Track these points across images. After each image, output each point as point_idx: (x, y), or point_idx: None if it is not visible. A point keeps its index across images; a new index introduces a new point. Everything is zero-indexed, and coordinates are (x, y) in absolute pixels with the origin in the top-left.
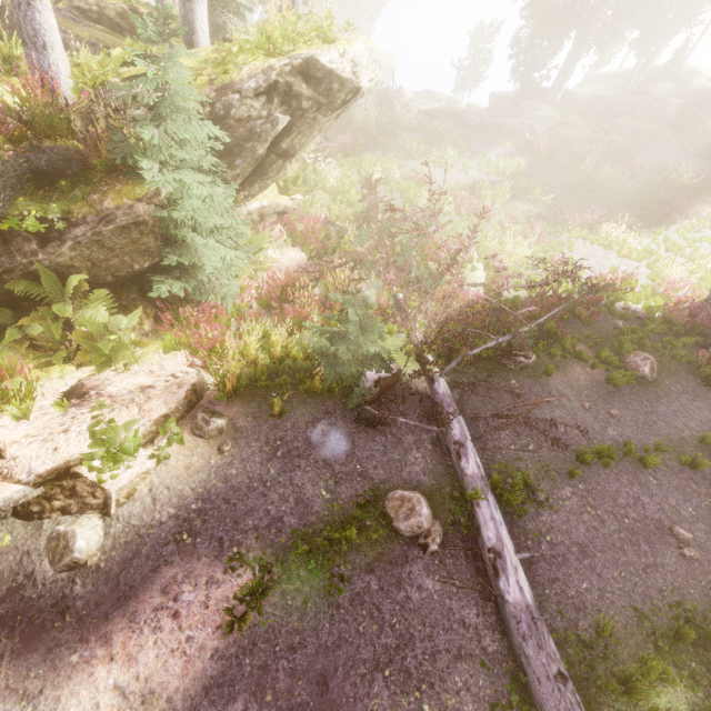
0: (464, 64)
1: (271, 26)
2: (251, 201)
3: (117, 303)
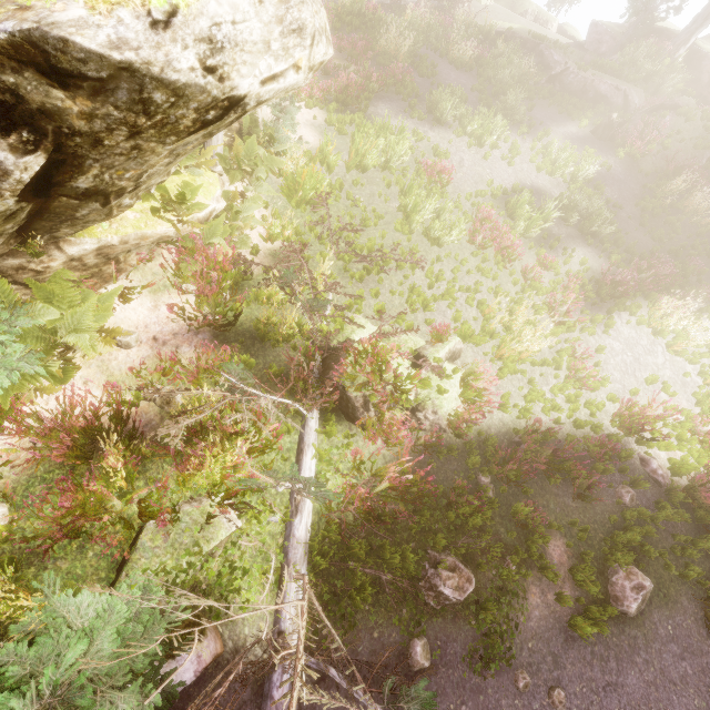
0: None
1: None
2: (77, 238)
3: None
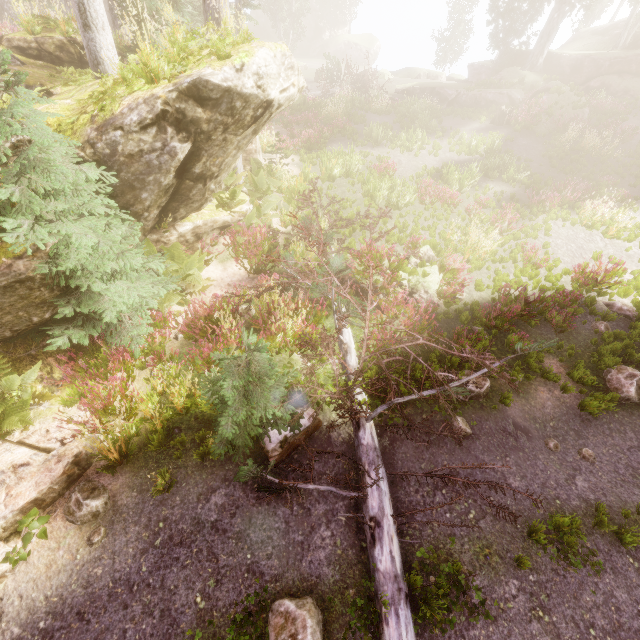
0: (444, 38)
1: (147, 51)
2: (183, 223)
3: (9, 363)
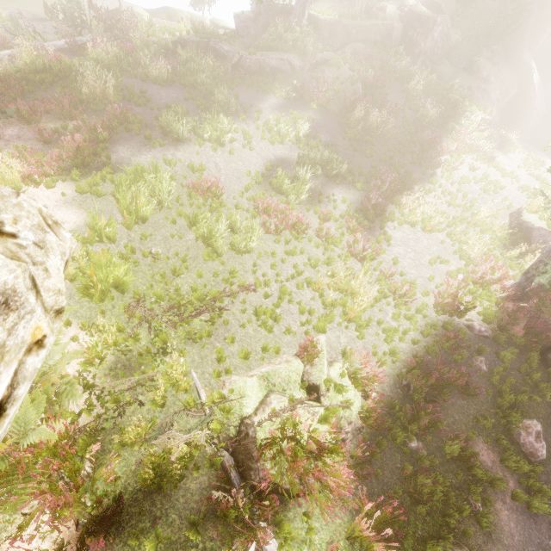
0: None
1: None
2: None
3: None
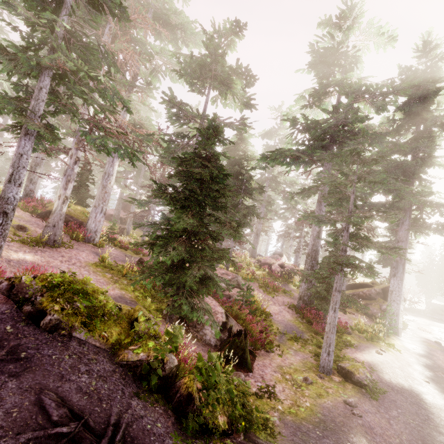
0: None
1: None
2: None
3: None
